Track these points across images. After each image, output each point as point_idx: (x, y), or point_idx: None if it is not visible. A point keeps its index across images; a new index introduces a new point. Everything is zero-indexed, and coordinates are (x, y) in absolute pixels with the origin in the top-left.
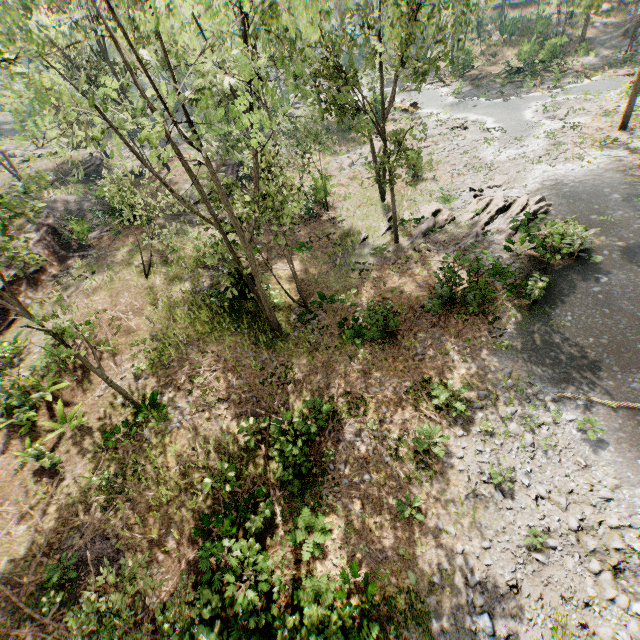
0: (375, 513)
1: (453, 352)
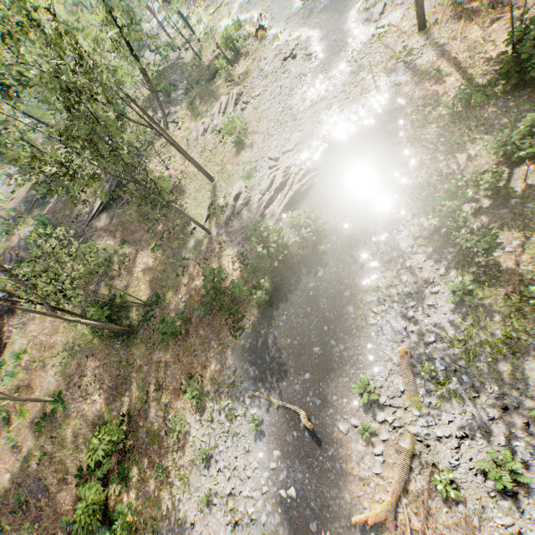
0: (151, 469)
1: (212, 350)
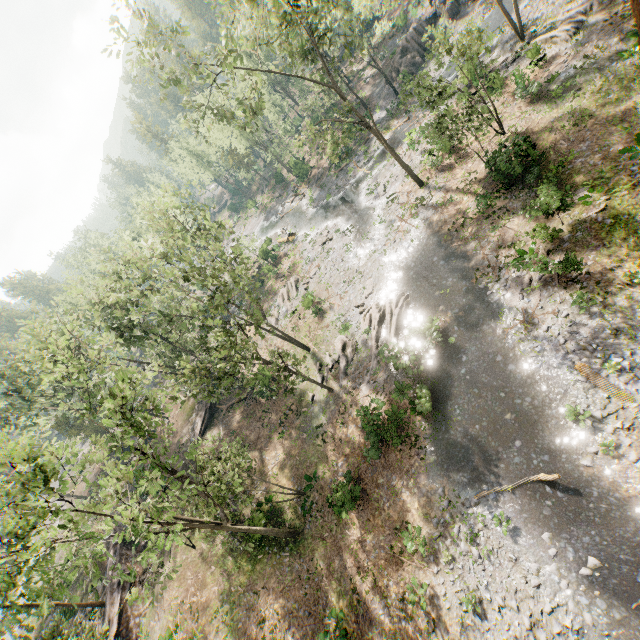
0: None
1: (404, 488)
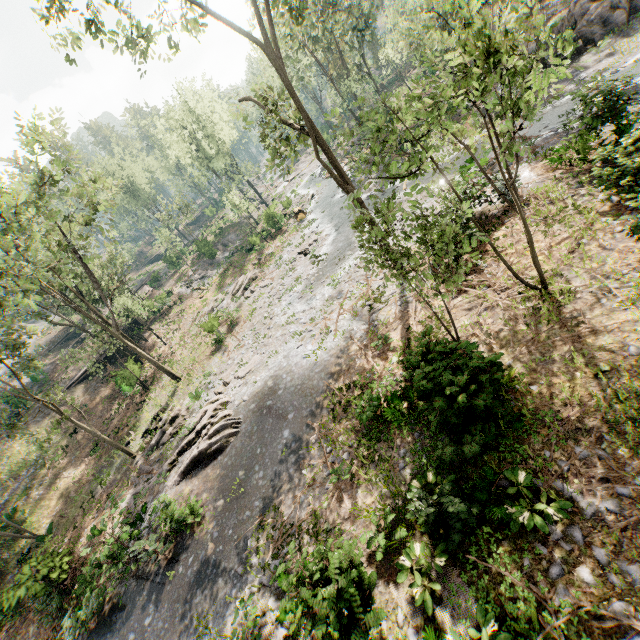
0: None
1: None
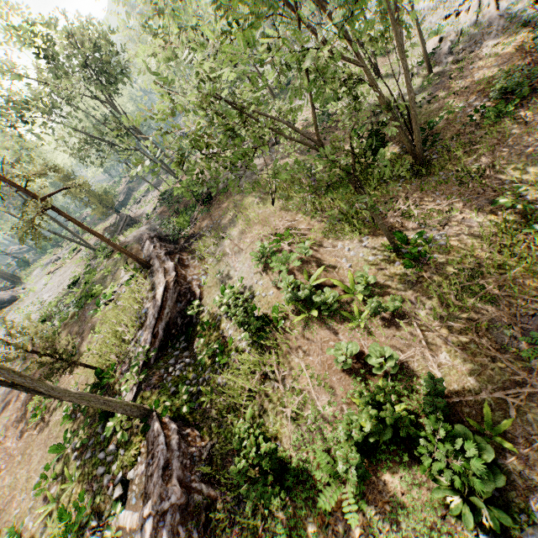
0: None
1: None
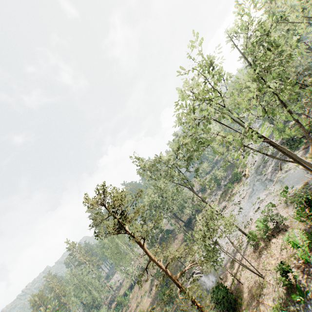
0: None
1: None
